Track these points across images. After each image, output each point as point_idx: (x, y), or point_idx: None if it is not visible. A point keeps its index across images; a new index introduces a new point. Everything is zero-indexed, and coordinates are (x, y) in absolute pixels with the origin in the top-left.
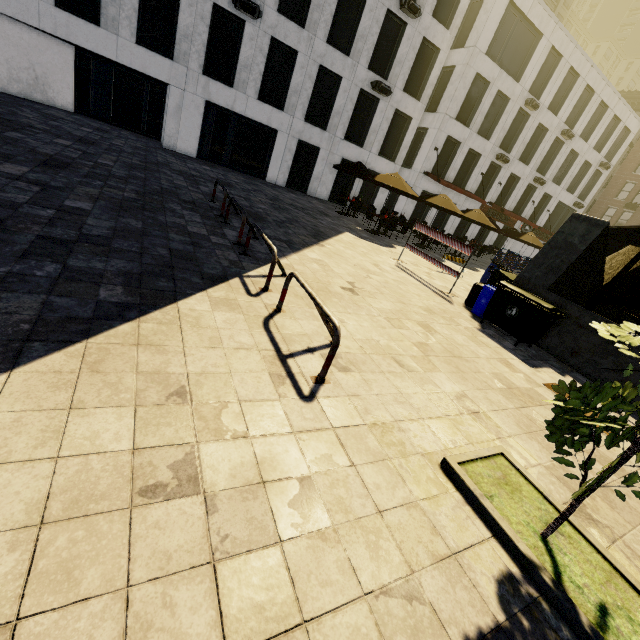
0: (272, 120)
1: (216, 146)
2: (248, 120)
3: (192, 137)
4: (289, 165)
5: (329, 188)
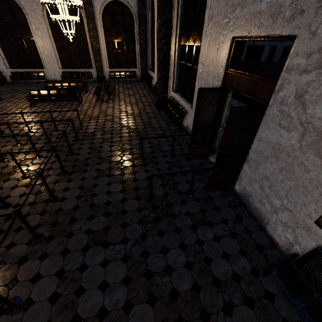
0: (264, 43)
1: (247, 57)
2: (257, 46)
3: (243, 57)
4: (267, 55)
5: (279, 58)
